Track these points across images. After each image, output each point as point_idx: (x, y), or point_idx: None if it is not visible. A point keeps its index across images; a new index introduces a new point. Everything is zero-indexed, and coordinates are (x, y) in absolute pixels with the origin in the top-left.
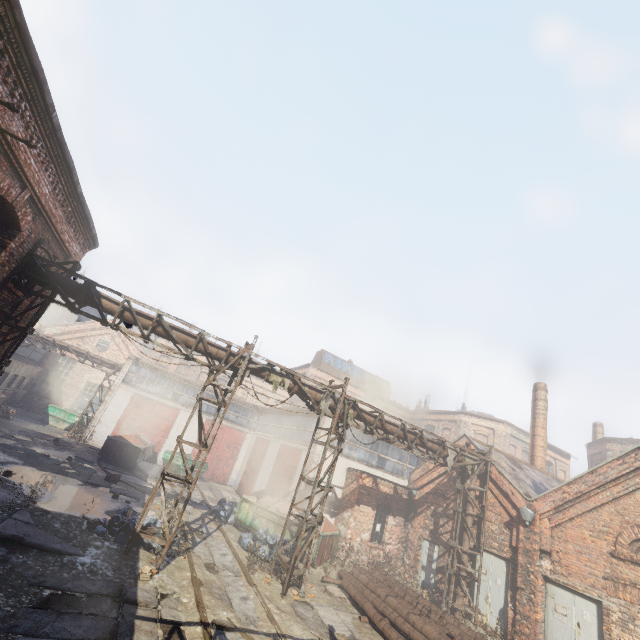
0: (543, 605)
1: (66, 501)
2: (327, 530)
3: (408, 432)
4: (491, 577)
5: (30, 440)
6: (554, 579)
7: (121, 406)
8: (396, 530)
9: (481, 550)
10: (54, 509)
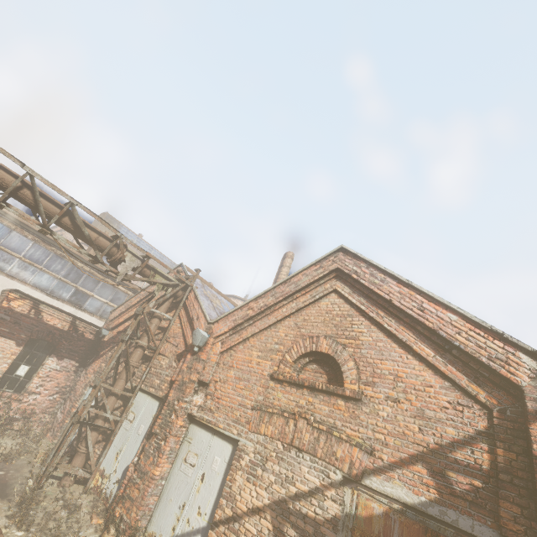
0: (174, 454)
1: None
2: None
3: (47, 200)
4: (136, 424)
5: None
6: (199, 417)
7: None
8: (58, 376)
9: (136, 390)
10: None
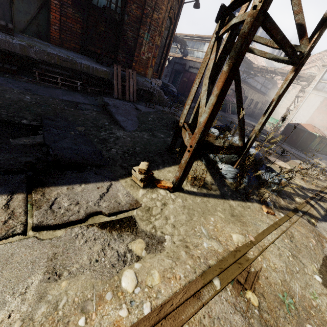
0: None
1: None
2: None
3: None
4: None
5: None
6: None
7: (310, 109)
8: None
9: None
10: None
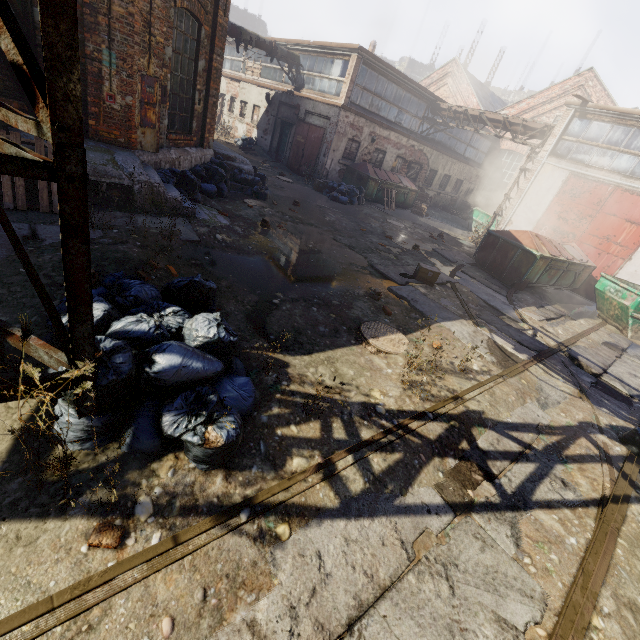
0: None
1: (263, 265)
2: None
3: None
4: None
5: (400, 226)
6: None
7: (544, 198)
8: None
9: None
10: (205, 262)
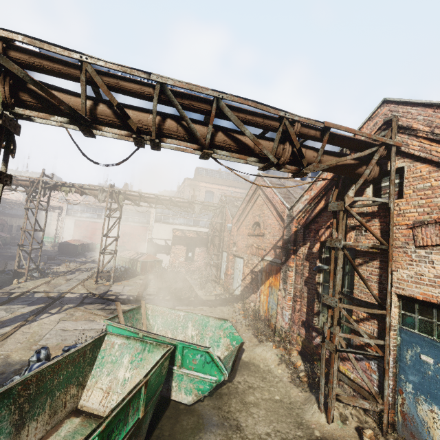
0: (233, 267)
1: (10, 268)
2: (148, 259)
3: (164, 200)
4: (225, 262)
5: None
6: (235, 254)
7: (71, 228)
8: (201, 254)
9: (220, 251)
10: None
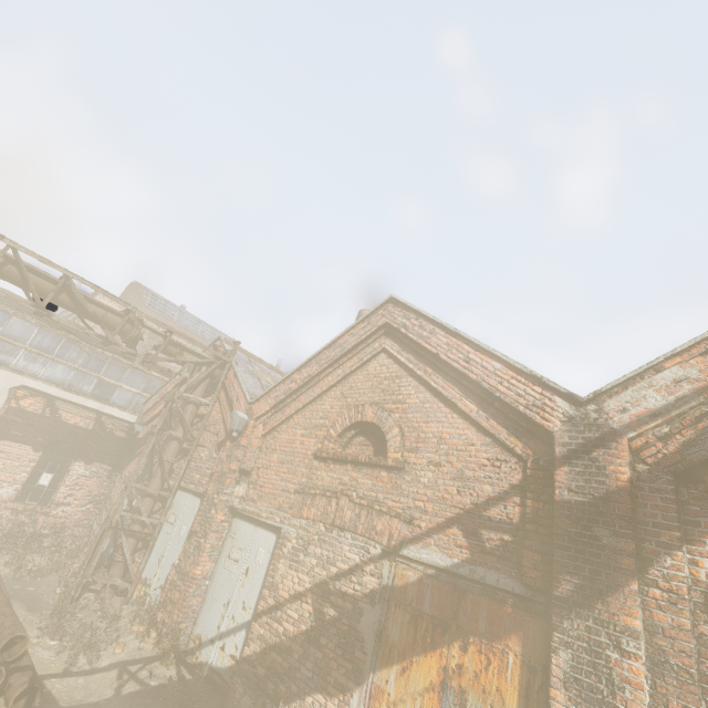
0: (217, 552)
1: None
2: None
3: (37, 275)
4: (177, 526)
5: None
6: (241, 509)
7: None
8: (88, 484)
9: (174, 488)
10: None
